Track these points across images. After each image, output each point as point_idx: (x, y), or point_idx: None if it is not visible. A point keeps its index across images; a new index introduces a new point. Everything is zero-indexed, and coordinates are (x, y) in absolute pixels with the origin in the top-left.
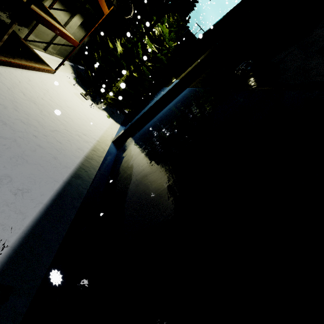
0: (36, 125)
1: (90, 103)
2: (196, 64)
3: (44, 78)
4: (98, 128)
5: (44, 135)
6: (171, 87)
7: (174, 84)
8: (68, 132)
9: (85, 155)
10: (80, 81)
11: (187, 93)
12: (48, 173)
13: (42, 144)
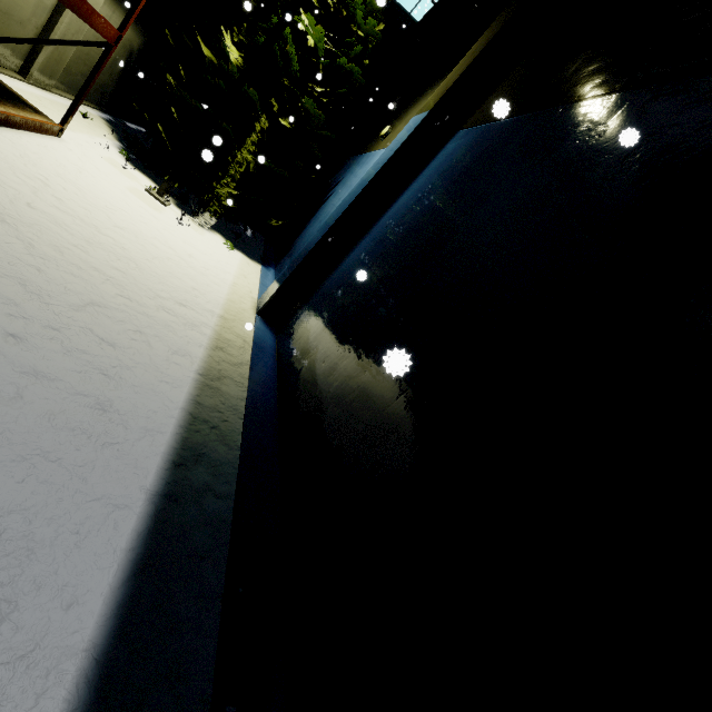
0: (15, 297)
1: (176, 213)
2: (475, 57)
3: (29, 146)
4: (213, 281)
5: (51, 329)
6: (409, 137)
7: (416, 125)
8: (132, 305)
9: (199, 371)
10: (137, 158)
11: (470, 143)
12: (85, 483)
13: (44, 365)
